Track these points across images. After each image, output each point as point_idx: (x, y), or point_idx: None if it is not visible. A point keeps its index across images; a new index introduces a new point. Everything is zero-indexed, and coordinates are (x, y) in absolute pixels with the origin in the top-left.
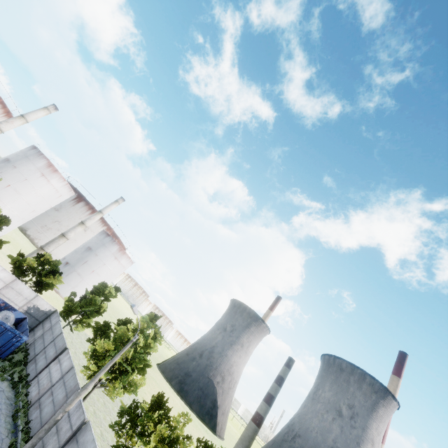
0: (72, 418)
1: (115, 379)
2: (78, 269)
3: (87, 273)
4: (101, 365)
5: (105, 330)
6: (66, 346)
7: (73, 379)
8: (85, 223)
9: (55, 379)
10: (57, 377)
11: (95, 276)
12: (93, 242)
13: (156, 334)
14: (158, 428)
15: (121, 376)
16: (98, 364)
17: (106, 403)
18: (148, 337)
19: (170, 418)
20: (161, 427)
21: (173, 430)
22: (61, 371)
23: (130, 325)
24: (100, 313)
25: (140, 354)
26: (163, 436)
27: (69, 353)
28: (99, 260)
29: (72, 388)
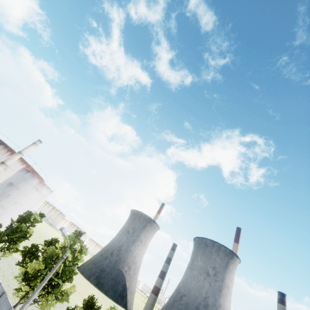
0: None
1: (47, 293)
2: (1, 202)
3: (10, 204)
4: (34, 285)
5: (33, 252)
6: None
7: (5, 303)
8: (6, 163)
9: None
10: None
11: (18, 206)
12: (14, 178)
13: (81, 248)
14: None
15: (53, 289)
16: (30, 284)
17: None
18: (75, 251)
19: None
20: None
21: None
22: None
23: (56, 243)
24: (27, 238)
25: (69, 267)
26: None
27: None
28: (20, 193)
29: None
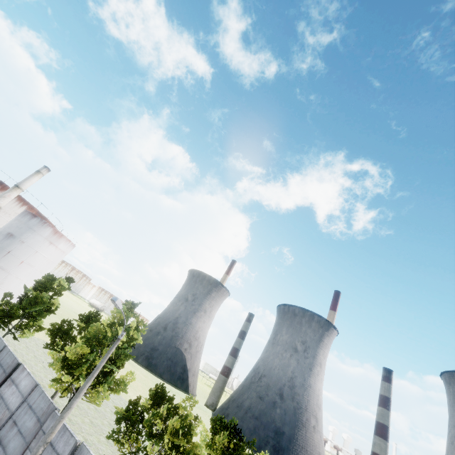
0: (57, 446)
1: (98, 383)
2: None
3: (14, 265)
4: (78, 374)
5: (67, 331)
6: (17, 361)
7: (43, 398)
8: None
9: (14, 404)
10: (17, 402)
11: (26, 267)
12: (14, 227)
13: (137, 324)
14: (170, 423)
15: (105, 378)
16: (74, 374)
17: (79, 405)
18: (129, 329)
19: (178, 408)
20: (172, 421)
21: (184, 420)
22: (21, 393)
23: (98, 318)
24: (52, 312)
25: (124, 350)
26: (174, 428)
27: (26, 369)
28: (27, 248)
29: (44, 411)
